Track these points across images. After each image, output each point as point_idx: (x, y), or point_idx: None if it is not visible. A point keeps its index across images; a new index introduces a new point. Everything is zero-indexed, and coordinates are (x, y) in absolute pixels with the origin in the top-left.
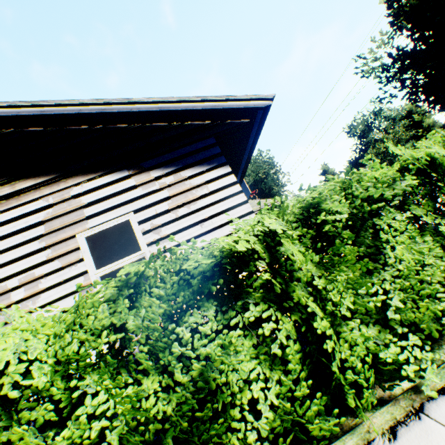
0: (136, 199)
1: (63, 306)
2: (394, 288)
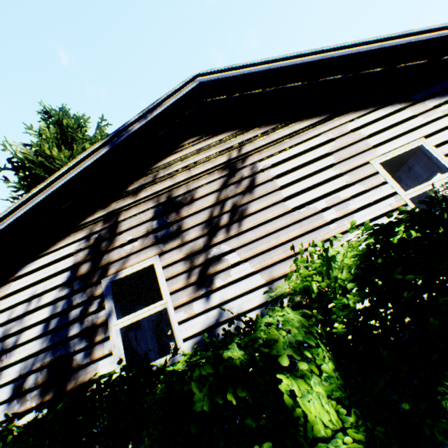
0: (420, 127)
1: None
2: None
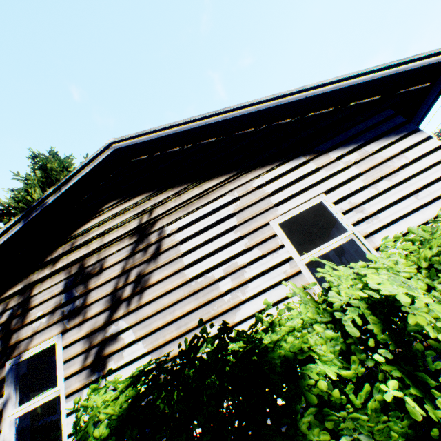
0: (322, 181)
1: (275, 297)
2: None
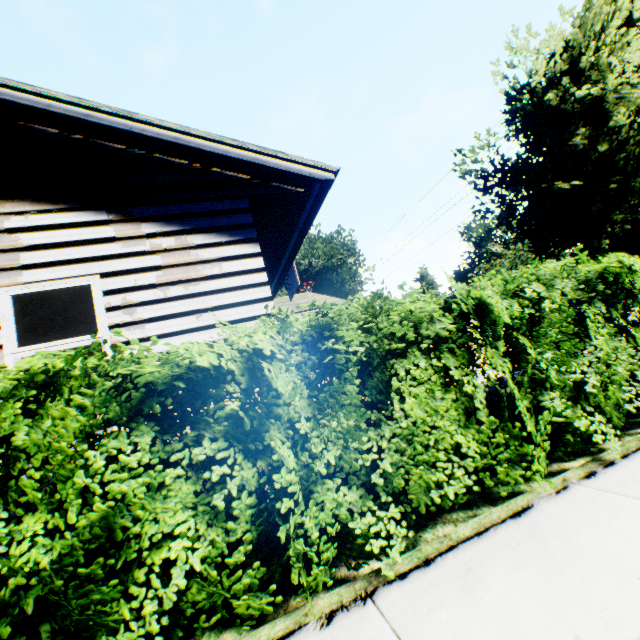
0: (110, 258)
1: None
2: (389, 448)
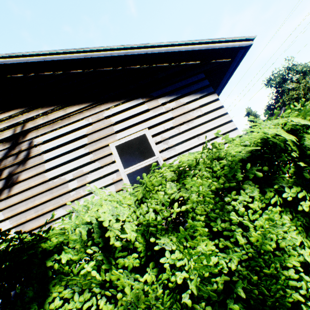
0: (149, 119)
1: None
2: None
